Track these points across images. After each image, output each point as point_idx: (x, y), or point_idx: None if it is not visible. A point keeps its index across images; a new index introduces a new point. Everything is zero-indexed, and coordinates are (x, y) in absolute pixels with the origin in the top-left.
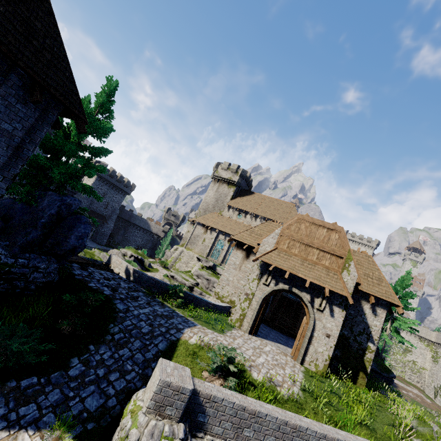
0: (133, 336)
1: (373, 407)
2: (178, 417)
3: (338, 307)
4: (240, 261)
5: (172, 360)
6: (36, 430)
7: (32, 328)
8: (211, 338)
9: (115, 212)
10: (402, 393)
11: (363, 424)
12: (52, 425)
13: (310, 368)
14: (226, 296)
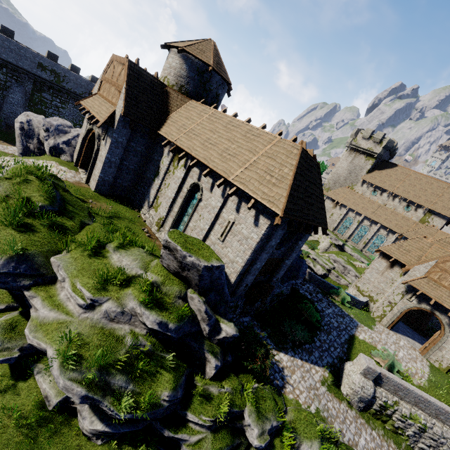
0: (331, 328)
1: None
2: (372, 379)
3: None
4: (383, 268)
5: (353, 346)
6: (318, 365)
7: (294, 319)
8: (370, 335)
9: None
10: None
11: None
12: (321, 365)
13: (434, 364)
14: (365, 291)
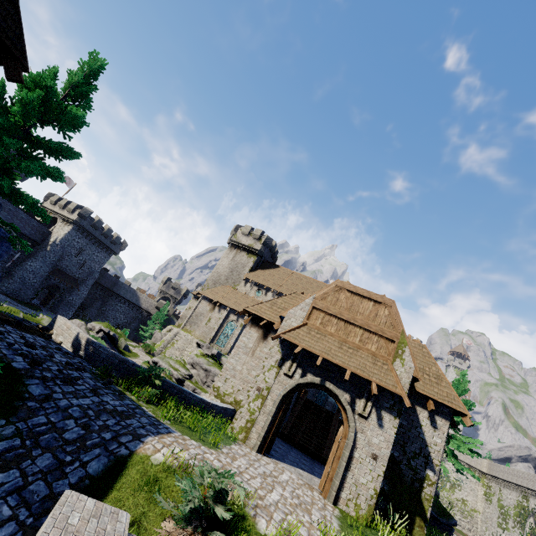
0: (40, 445)
1: None
2: None
3: (389, 413)
4: (254, 343)
5: (109, 496)
6: None
7: None
8: (194, 455)
9: (93, 275)
10: None
11: None
12: None
13: (347, 511)
14: (229, 393)
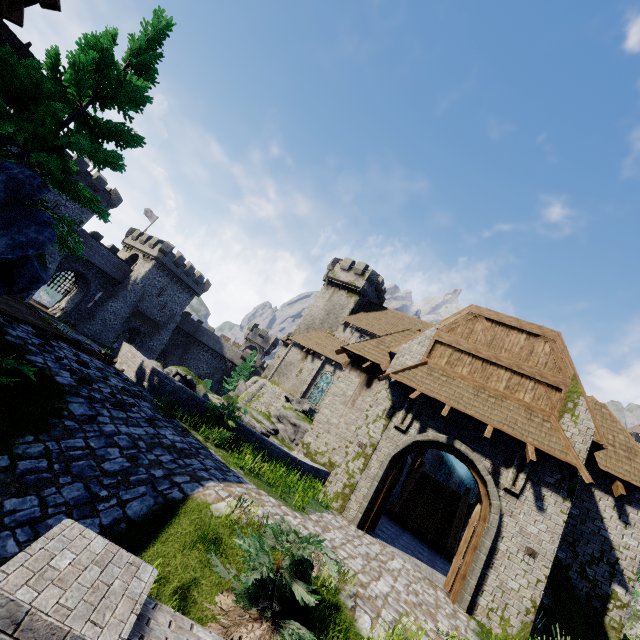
0: (71, 472)
1: None
2: None
3: (554, 491)
4: (354, 390)
5: (150, 549)
6: None
7: None
8: (270, 514)
9: (174, 319)
10: None
11: None
12: None
13: (489, 625)
14: (322, 452)
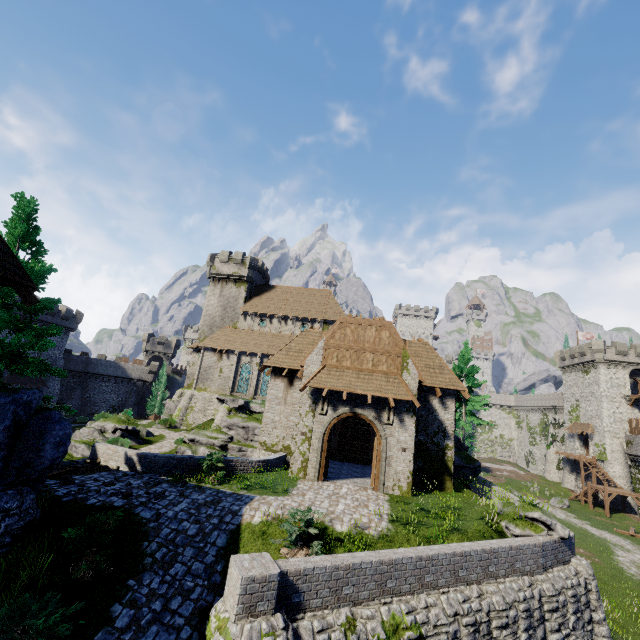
0: (180, 545)
1: (463, 507)
2: (272, 608)
3: (407, 414)
4: (283, 392)
5: (240, 553)
6: None
7: (34, 595)
8: (278, 506)
9: (57, 365)
10: (490, 479)
11: (454, 529)
12: None
13: (394, 493)
14: (276, 443)
